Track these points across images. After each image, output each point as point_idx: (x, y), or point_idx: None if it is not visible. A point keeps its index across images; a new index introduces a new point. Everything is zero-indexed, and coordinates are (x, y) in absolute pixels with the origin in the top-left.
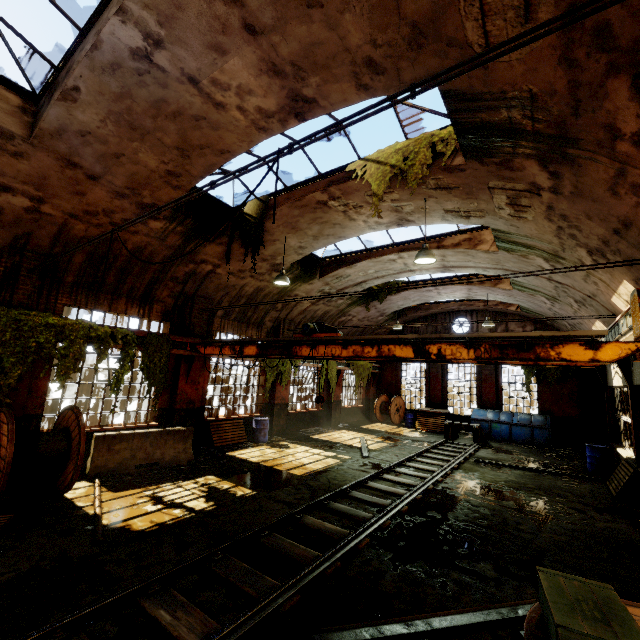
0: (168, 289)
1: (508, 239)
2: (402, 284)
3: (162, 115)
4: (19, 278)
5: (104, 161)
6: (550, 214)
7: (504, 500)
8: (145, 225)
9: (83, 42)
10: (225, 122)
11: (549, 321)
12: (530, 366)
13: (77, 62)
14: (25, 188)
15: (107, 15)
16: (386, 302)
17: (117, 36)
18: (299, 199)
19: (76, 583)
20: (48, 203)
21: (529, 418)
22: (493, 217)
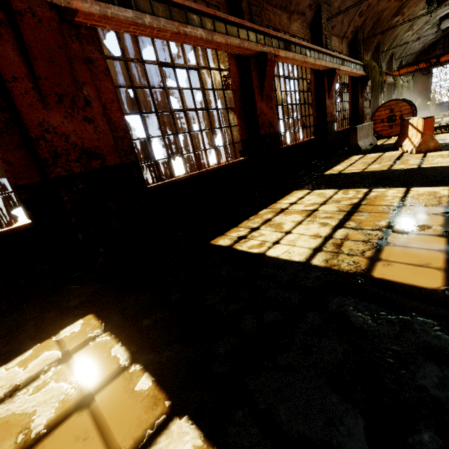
0: (376, 41)
1: None
2: None
3: None
4: (360, 45)
5: None
6: None
7: None
8: None
9: None
10: None
11: None
12: None
13: None
14: None
15: None
16: None
17: None
18: None
19: None
20: None
21: None
22: None
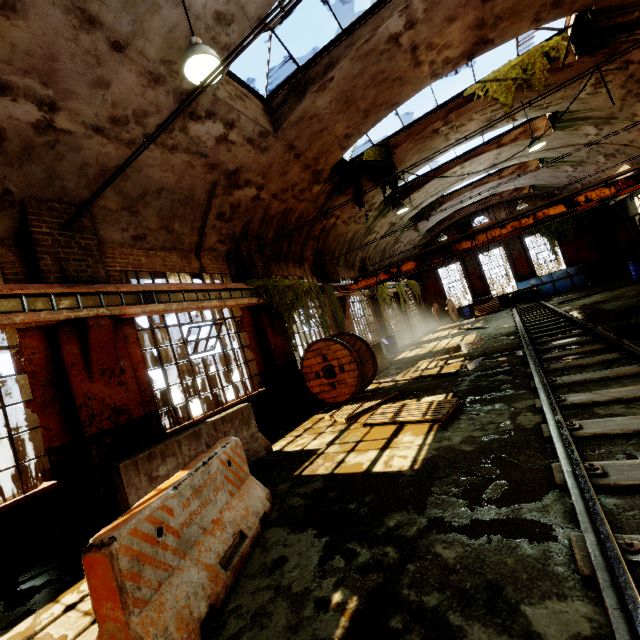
0: (310, 248)
1: (570, 117)
2: (441, 199)
3: (372, 85)
4: (253, 258)
5: (311, 138)
6: (627, 82)
7: (618, 299)
8: (309, 192)
9: (348, 40)
10: (412, 77)
11: (558, 191)
12: (551, 233)
13: (345, 56)
14: (257, 179)
15: (391, 14)
16: (426, 220)
17: (388, 28)
18: (420, 133)
19: (491, 374)
20: (265, 189)
21: (565, 272)
22: (570, 101)
